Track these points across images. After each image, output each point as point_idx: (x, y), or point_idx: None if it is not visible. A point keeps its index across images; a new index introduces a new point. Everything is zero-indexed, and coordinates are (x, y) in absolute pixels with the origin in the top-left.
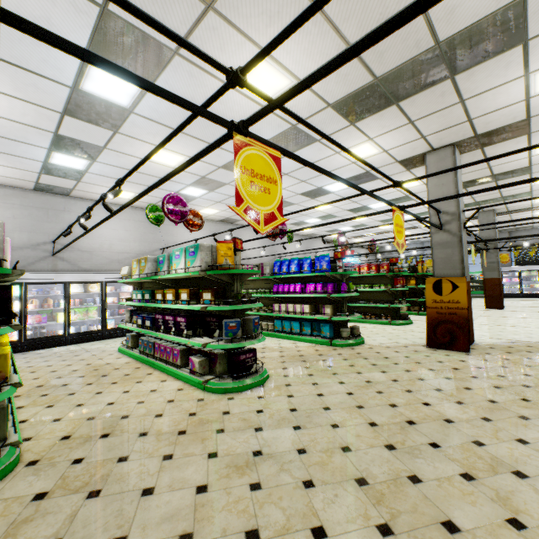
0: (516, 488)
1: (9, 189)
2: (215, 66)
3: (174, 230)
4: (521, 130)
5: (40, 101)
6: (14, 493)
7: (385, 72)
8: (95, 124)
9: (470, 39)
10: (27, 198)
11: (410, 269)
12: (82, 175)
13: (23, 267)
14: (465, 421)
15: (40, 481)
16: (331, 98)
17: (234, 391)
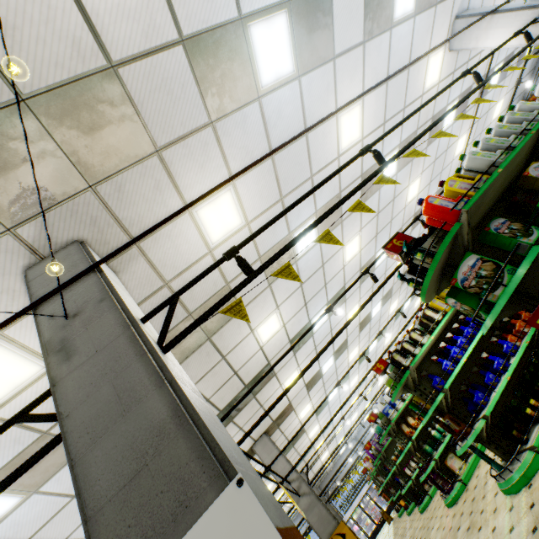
0: None
1: None
2: None
3: None
4: (290, 409)
5: None
6: None
7: (225, 406)
8: None
9: (257, 379)
10: None
11: None
12: None
13: None
14: None
15: None
16: None
17: None
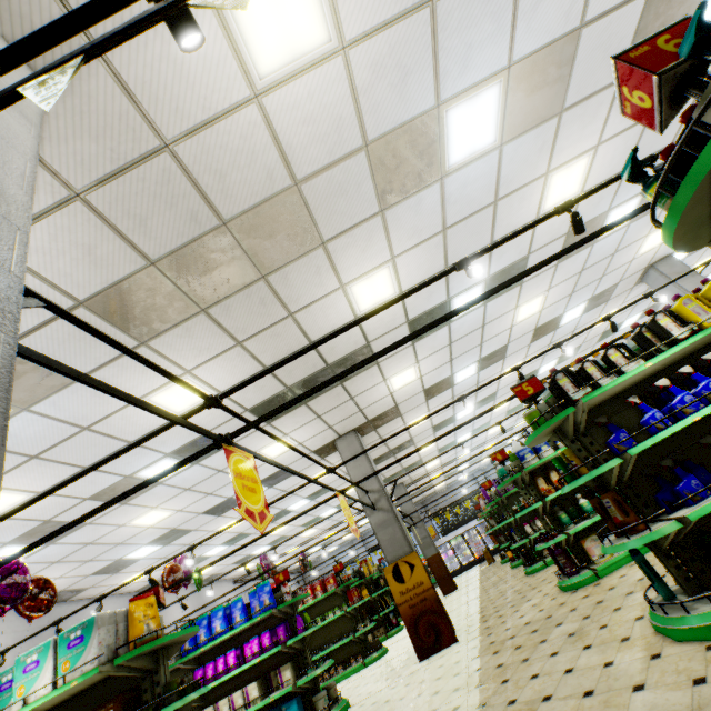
0: (551, 708)
1: None
2: (201, 395)
3: None
4: (396, 413)
5: None
6: None
7: (294, 383)
8: None
9: (347, 362)
10: None
11: (356, 574)
12: None
13: None
14: (493, 695)
15: None
16: (249, 403)
17: None
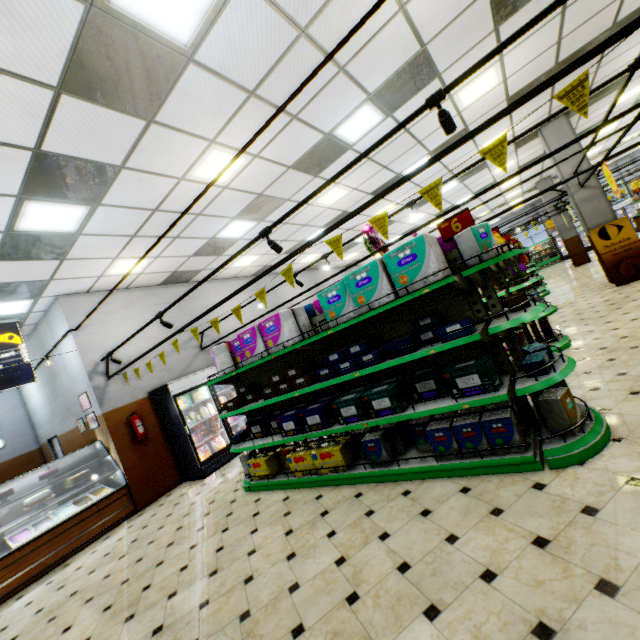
0: None
1: (139, 290)
2: None
3: (279, 291)
4: (617, 87)
5: (284, 158)
6: (613, 402)
7: (565, 57)
8: (306, 172)
9: (634, 16)
10: (156, 295)
11: None
12: (231, 245)
13: (184, 371)
14: None
15: (606, 397)
16: (513, 91)
17: (566, 347)
